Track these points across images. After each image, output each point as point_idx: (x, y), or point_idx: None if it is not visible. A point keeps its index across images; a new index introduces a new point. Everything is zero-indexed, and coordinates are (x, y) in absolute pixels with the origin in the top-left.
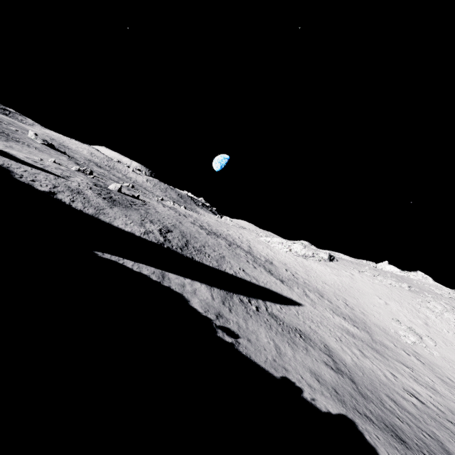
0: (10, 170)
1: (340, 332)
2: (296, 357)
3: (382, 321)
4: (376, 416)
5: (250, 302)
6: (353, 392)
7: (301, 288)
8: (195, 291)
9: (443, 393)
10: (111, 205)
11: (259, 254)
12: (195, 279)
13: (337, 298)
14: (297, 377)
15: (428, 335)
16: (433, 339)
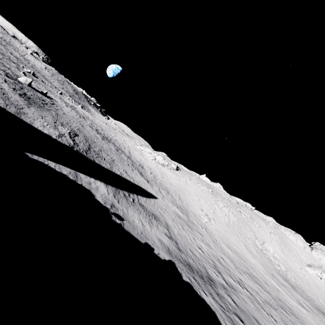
0: None
1: (174, 215)
2: (152, 231)
3: (195, 210)
4: (183, 260)
5: (129, 196)
6: (176, 249)
7: (158, 186)
8: (97, 187)
9: (212, 247)
10: (28, 103)
11: (135, 159)
12: (97, 178)
13: (176, 195)
14: (152, 242)
15: (213, 218)
16: (215, 220)
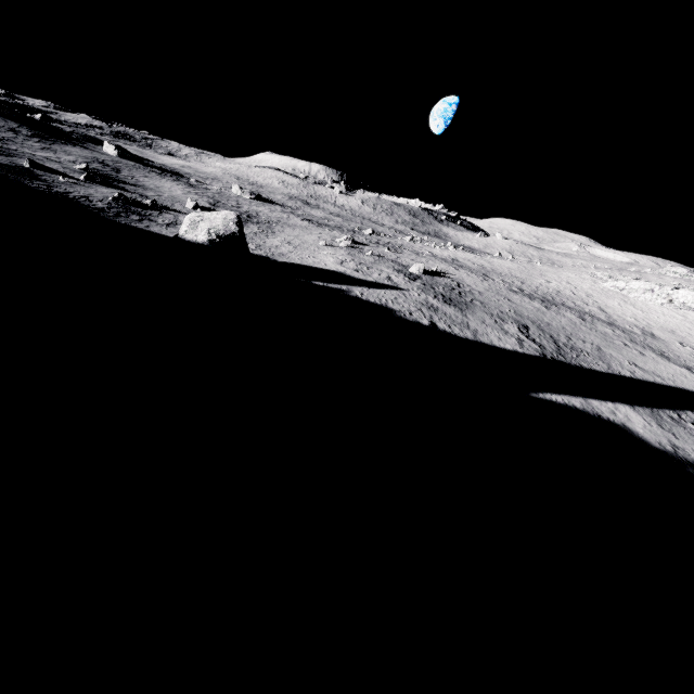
0: (391, 308)
1: None
2: None
3: None
4: None
5: (681, 418)
6: None
7: None
8: (627, 417)
9: None
10: (460, 311)
11: (624, 321)
12: (612, 399)
13: None
14: None
15: None
16: None
